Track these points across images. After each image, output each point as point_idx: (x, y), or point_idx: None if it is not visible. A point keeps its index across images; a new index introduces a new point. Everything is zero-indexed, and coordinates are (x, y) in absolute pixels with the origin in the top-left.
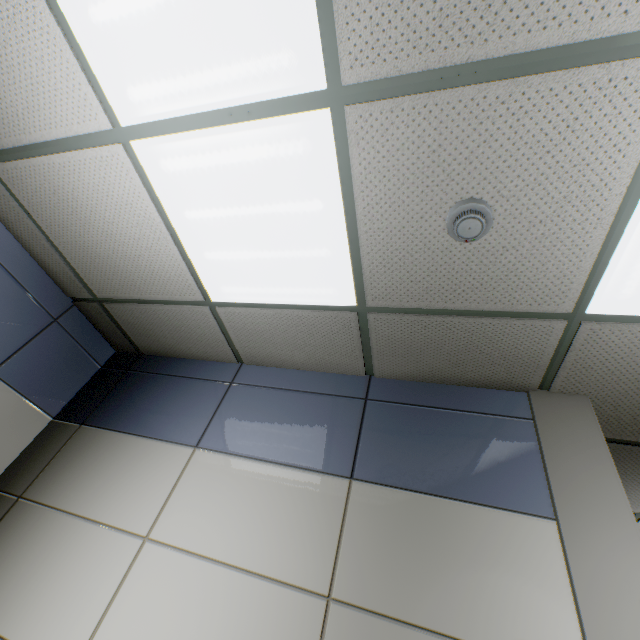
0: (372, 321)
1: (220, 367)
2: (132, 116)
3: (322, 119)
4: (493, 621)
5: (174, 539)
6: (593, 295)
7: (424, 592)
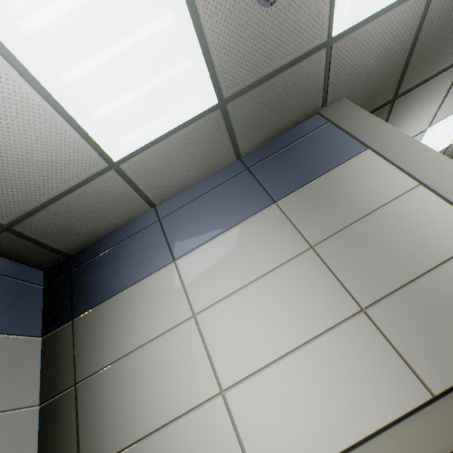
0: (230, 110)
1: (141, 219)
2: None
3: None
4: (377, 196)
5: (211, 301)
6: (333, 22)
7: (346, 211)
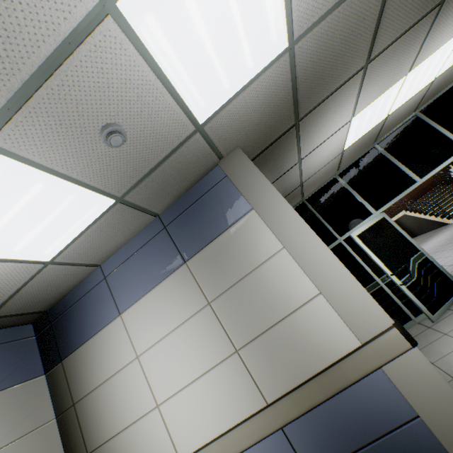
0: (130, 199)
1: (92, 277)
2: None
3: None
4: (254, 258)
5: (147, 346)
6: (195, 116)
7: (233, 271)
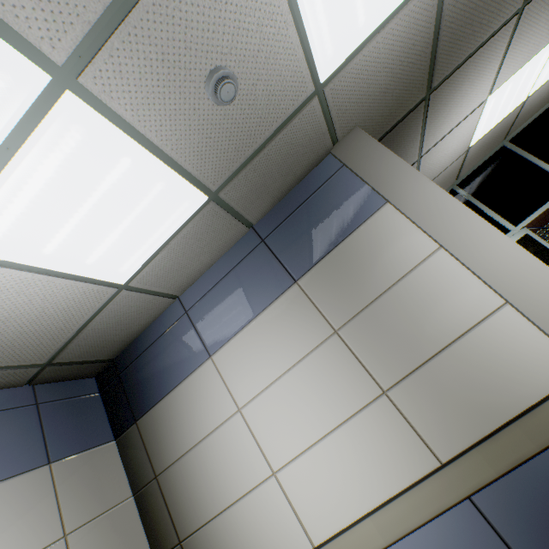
0: (225, 197)
1: (169, 313)
2: None
3: (71, 102)
4: (397, 266)
5: (252, 395)
6: (317, 69)
7: (366, 286)
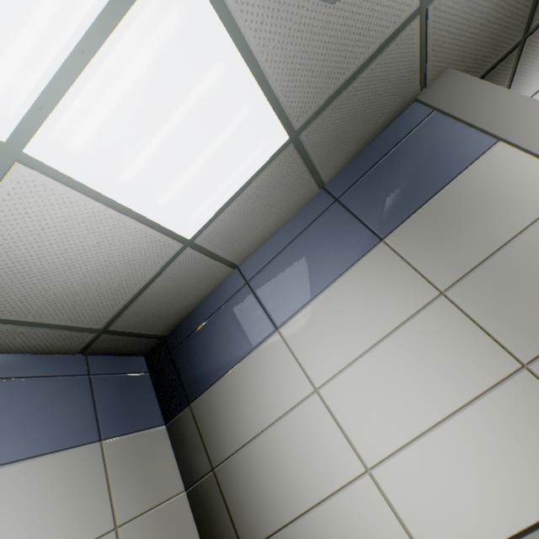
0: (305, 140)
1: (227, 285)
2: (5, 120)
3: None
4: (522, 210)
5: (331, 372)
6: None
7: (480, 238)
